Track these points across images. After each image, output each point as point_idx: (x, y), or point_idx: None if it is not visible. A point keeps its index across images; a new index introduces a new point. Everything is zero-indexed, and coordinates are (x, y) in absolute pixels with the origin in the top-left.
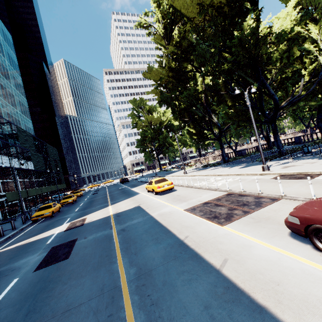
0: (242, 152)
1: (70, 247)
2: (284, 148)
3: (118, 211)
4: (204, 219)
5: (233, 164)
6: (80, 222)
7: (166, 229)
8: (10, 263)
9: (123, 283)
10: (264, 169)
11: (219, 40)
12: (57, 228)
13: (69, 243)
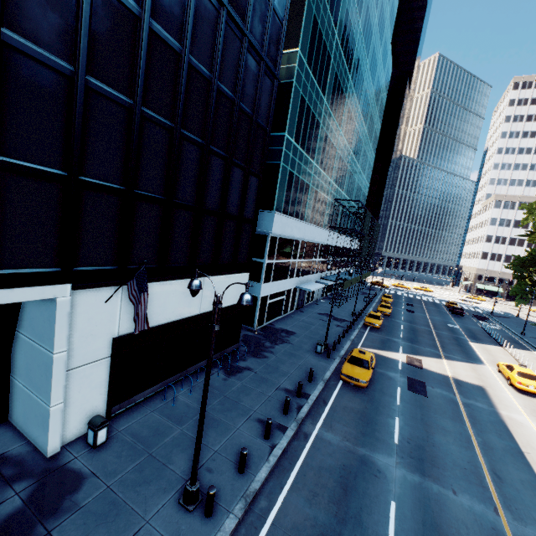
0: None
1: (423, 388)
2: None
3: (457, 376)
4: None
5: None
6: (417, 362)
7: (511, 434)
8: (382, 369)
9: (473, 440)
10: None
11: None
12: (396, 353)
13: (420, 382)
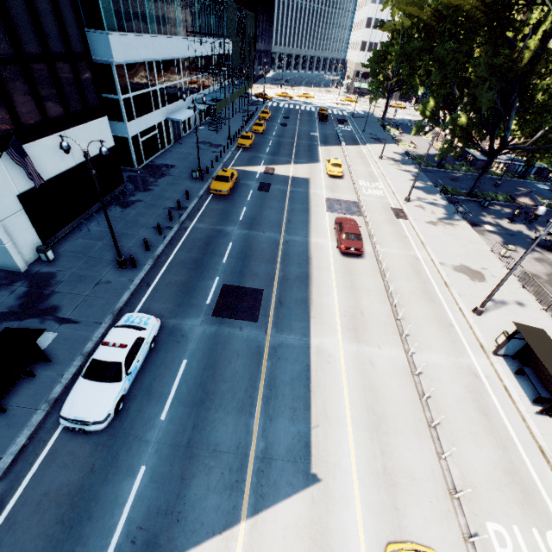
0: (478, 162)
1: (269, 187)
2: (477, 189)
3: (296, 175)
4: (326, 206)
5: (431, 177)
6: (272, 170)
7: (309, 202)
8: (244, 181)
9: (286, 209)
10: (405, 199)
11: (472, 44)
12: (258, 167)
13: (268, 184)
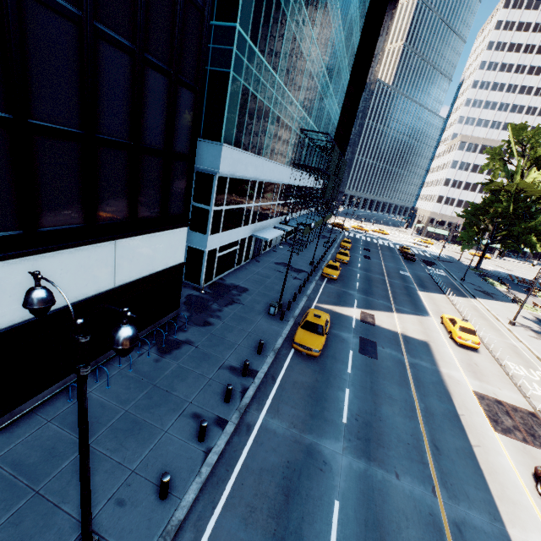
0: None
1: (374, 349)
2: None
3: (406, 332)
4: (485, 414)
5: None
6: (370, 318)
7: (449, 395)
8: (336, 329)
9: (417, 407)
10: None
11: None
12: (350, 308)
13: (372, 343)
